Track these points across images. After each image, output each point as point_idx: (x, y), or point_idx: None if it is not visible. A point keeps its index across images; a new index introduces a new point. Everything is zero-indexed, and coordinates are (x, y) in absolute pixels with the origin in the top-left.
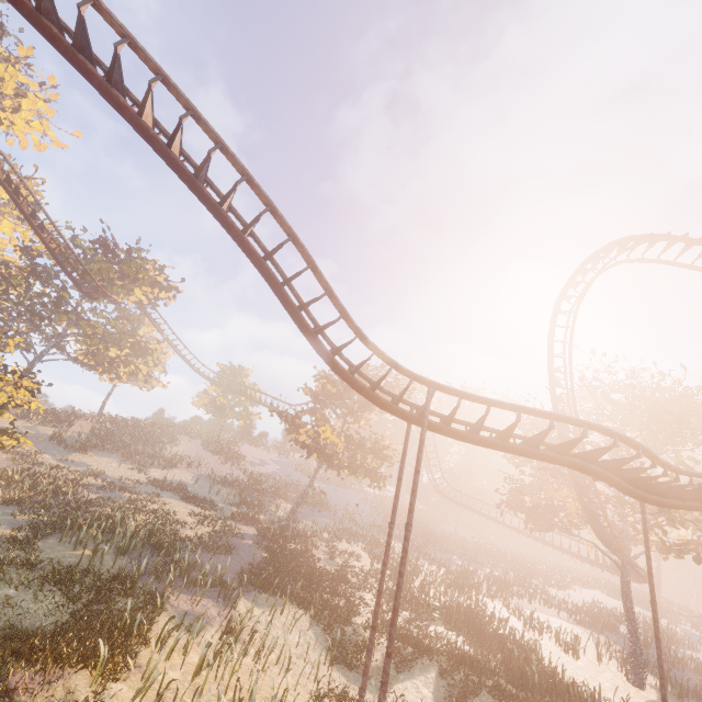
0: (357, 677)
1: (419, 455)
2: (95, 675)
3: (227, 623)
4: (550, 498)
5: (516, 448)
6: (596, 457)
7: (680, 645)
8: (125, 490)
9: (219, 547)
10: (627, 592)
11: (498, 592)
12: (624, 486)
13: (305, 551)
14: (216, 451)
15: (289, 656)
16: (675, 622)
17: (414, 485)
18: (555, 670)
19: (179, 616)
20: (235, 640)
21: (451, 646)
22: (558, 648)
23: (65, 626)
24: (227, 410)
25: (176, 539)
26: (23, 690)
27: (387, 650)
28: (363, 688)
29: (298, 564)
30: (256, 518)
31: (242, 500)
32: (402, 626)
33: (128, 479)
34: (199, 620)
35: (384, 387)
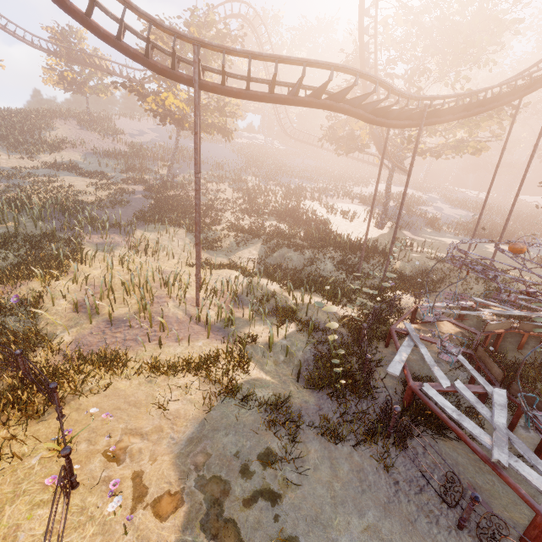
0: (216, 253)
1: (195, 119)
2: (41, 281)
3: (128, 244)
4: (352, 129)
5: (280, 98)
6: (342, 97)
7: (420, 205)
8: (25, 177)
9: (116, 204)
10: (389, 184)
11: (317, 197)
12: (366, 117)
13: (183, 195)
14: (94, 129)
15: (172, 252)
16: (426, 193)
17: (195, 145)
18: (328, 231)
19: (96, 246)
20: (137, 250)
21: (276, 230)
22: (343, 219)
23: (18, 264)
24: (82, 86)
25: (81, 204)
26: (2, 293)
27: (195, 243)
28: (199, 259)
29: (178, 204)
30: (142, 179)
31: (129, 168)
32: (247, 226)
33: (24, 168)
34: (110, 246)
35: (166, 49)
